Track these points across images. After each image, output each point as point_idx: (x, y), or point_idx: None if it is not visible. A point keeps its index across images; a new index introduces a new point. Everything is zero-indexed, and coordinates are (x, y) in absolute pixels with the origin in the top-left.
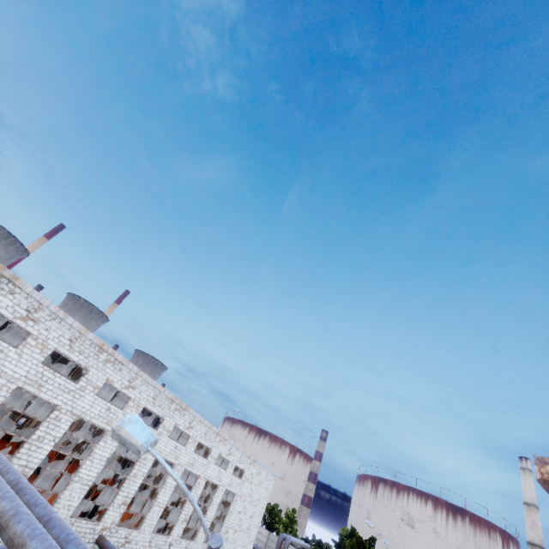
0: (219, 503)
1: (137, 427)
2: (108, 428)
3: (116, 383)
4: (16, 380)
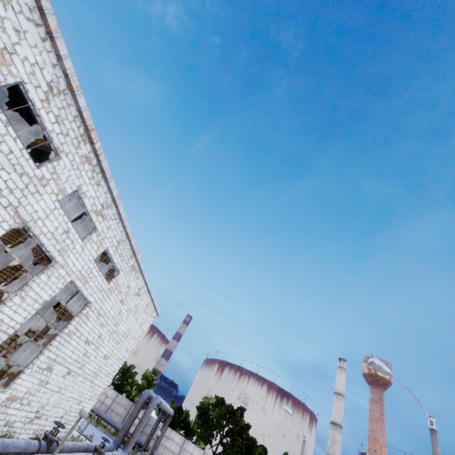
0: (44, 303)
1: None
2: None
3: None
4: None
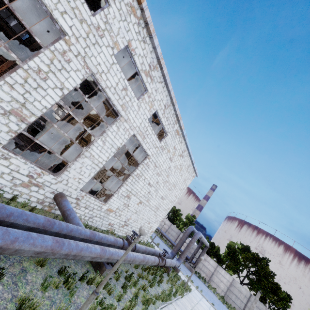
0: (118, 149)
1: None
2: None
3: None
4: None
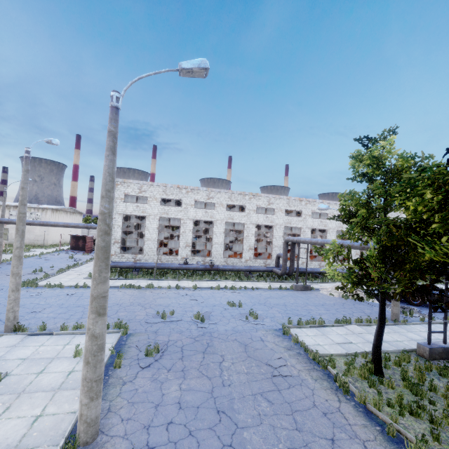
0: None
1: (322, 206)
2: (326, 228)
3: (316, 210)
4: (282, 224)
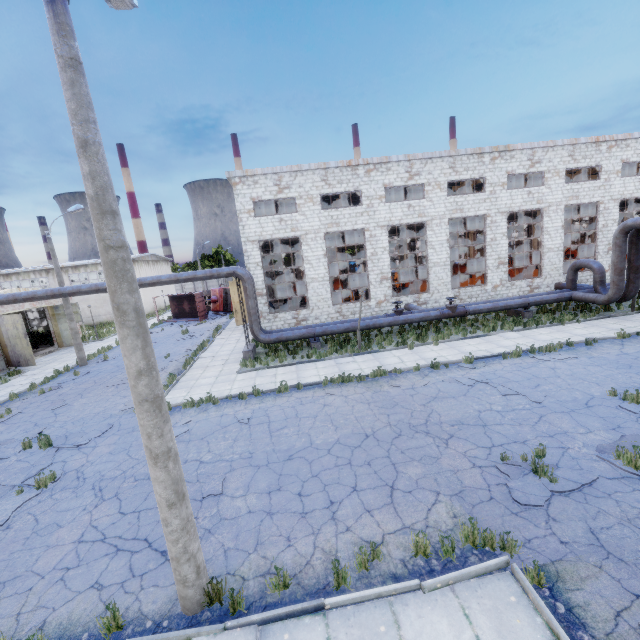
0: None
1: None
2: None
3: (630, 158)
4: (560, 203)
